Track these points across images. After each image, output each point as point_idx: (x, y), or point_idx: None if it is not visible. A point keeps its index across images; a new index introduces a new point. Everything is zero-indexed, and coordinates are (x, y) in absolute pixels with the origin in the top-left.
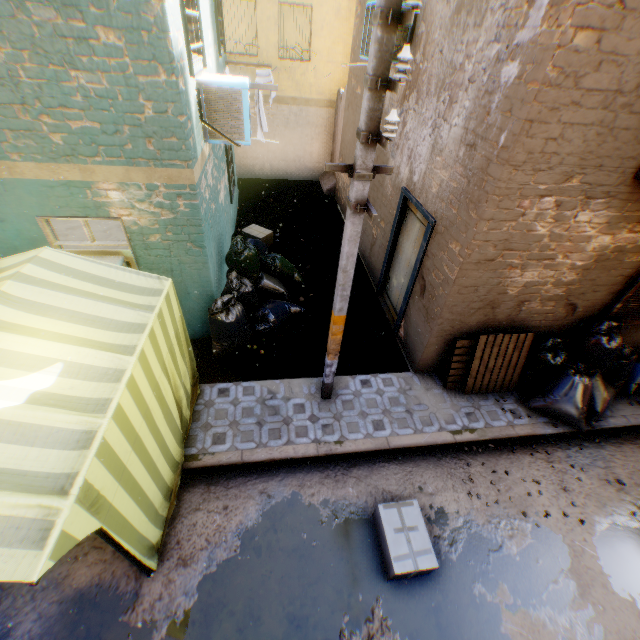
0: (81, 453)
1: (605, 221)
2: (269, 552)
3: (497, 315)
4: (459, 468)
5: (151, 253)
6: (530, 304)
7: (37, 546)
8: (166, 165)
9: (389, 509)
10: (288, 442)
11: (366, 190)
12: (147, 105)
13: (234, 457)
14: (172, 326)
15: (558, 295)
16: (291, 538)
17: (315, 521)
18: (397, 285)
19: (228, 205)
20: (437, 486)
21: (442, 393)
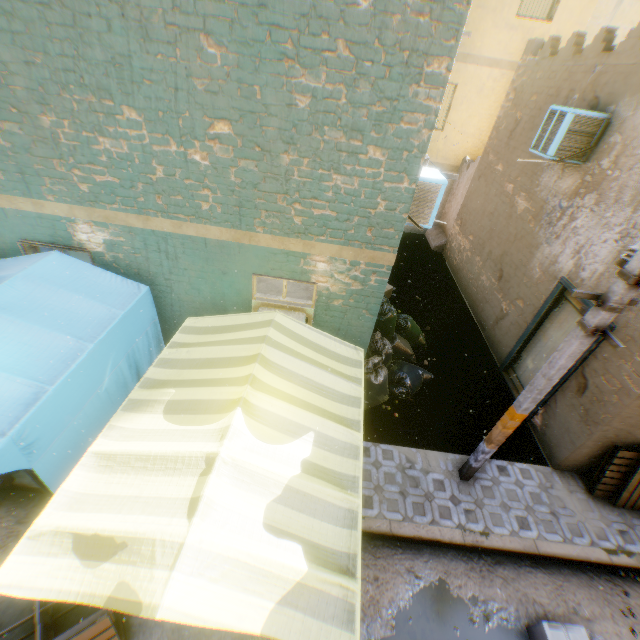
0: (350, 532)
1: None
2: None
3: None
4: (614, 594)
5: (328, 313)
6: None
7: (346, 626)
8: (375, 248)
9: (554, 629)
10: (433, 521)
11: (609, 319)
12: (381, 203)
13: (383, 525)
14: None
15: None
16: (444, 631)
17: (466, 617)
18: (533, 369)
19: None
20: (592, 610)
21: (587, 499)
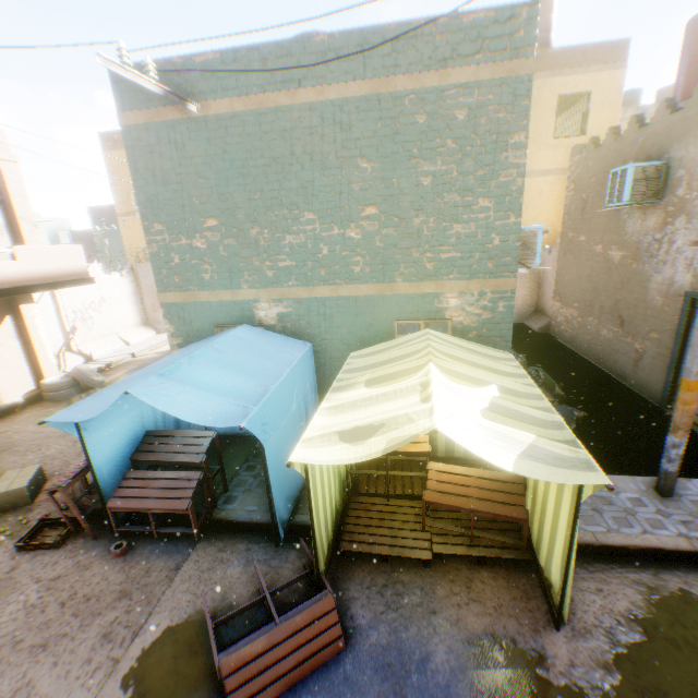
0: (560, 431)
1: None
2: (689, 647)
3: None
4: None
5: None
6: None
7: (588, 471)
8: (497, 277)
9: None
10: (644, 531)
11: None
12: (496, 238)
13: (586, 537)
14: None
15: None
16: None
17: None
18: None
19: None
20: None
21: None
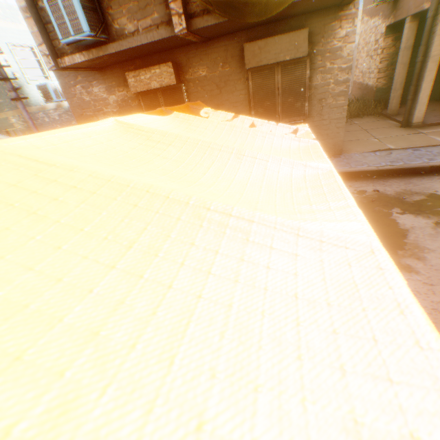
0: None
1: (106, 90)
2: None
3: None
4: None
5: None
6: None
7: None
8: (20, 108)
9: None
10: None
11: (15, 94)
12: (10, 92)
13: None
14: None
15: None
16: None
17: None
18: None
19: None
20: None
21: None
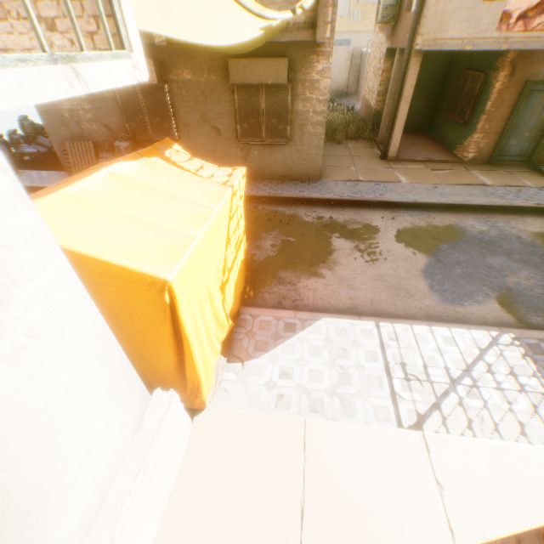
0: None
1: None
2: None
3: (74, 131)
4: None
5: None
6: (84, 124)
7: None
8: None
9: None
10: None
11: None
12: None
13: None
14: None
15: (94, 119)
16: None
17: None
18: None
19: None
20: None
21: (67, 177)
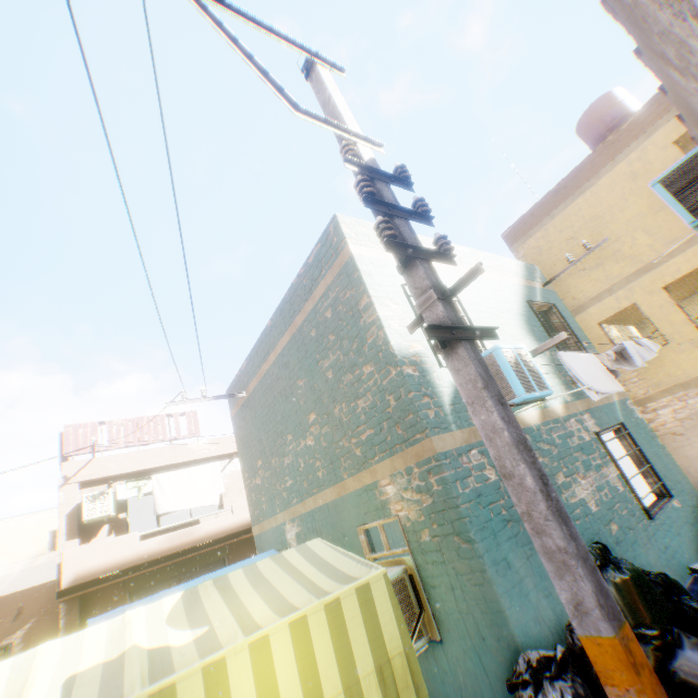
0: None
1: None
2: None
3: None
4: None
5: (427, 558)
6: None
7: None
8: (412, 443)
9: None
10: None
11: (440, 314)
12: (391, 398)
13: None
14: (369, 647)
15: None
16: None
17: None
18: None
19: (630, 517)
20: None
21: None
